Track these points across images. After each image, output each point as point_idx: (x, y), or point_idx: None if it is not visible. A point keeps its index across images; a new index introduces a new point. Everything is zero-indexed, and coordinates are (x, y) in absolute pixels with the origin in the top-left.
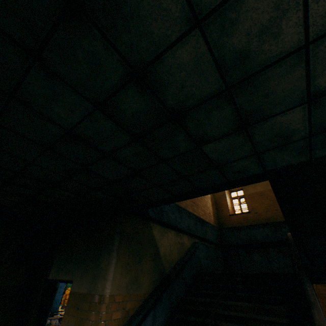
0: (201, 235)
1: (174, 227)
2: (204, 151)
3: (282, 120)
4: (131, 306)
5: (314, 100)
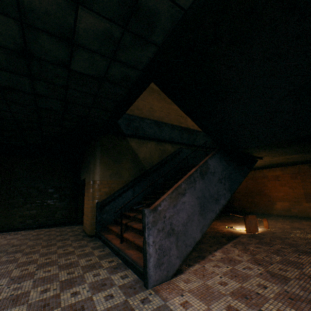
0: (189, 142)
1: (153, 139)
2: (77, 71)
3: (86, 26)
4: (115, 186)
5: (79, 0)
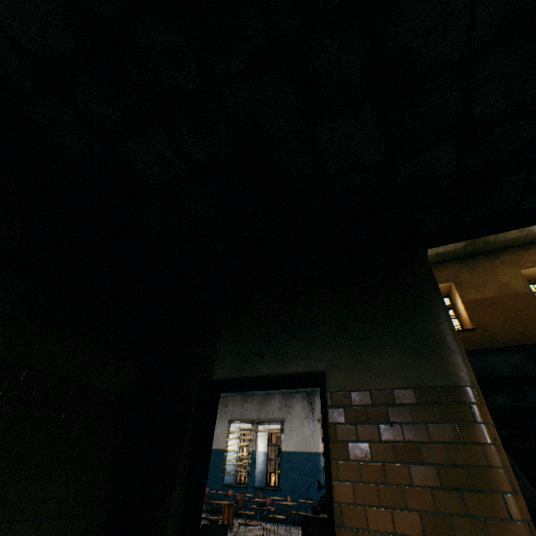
0: None
1: None
2: None
3: None
4: None
5: None
